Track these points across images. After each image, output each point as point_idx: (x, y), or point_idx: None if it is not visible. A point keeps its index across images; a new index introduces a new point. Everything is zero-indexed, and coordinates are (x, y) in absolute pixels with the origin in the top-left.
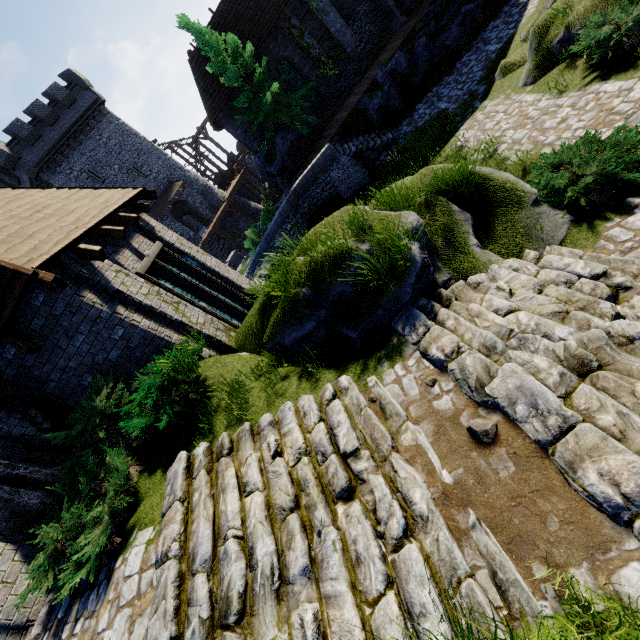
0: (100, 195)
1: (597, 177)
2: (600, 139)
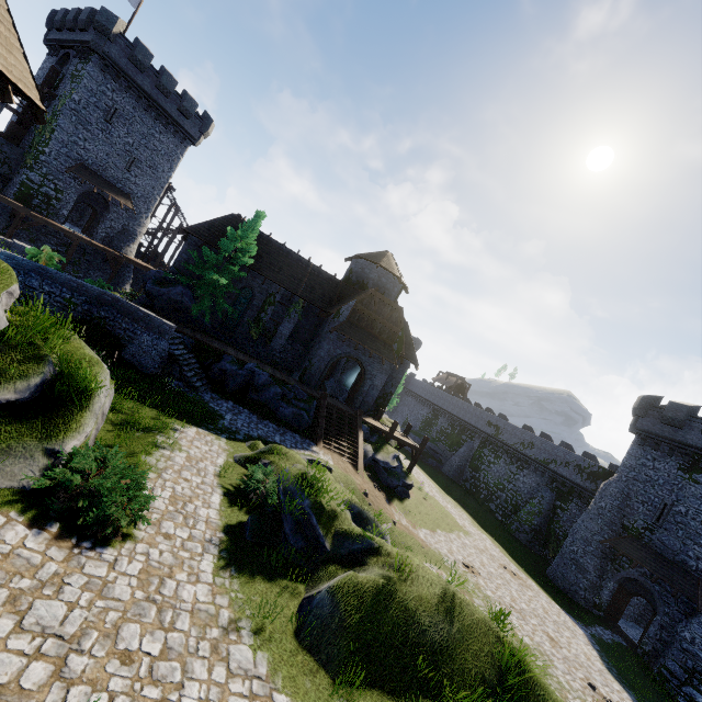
0: (11, 52)
1: (81, 485)
2: (156, 501)
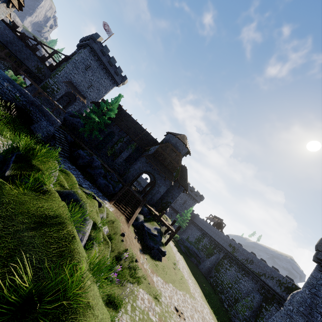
0: None
1: None
2: None
